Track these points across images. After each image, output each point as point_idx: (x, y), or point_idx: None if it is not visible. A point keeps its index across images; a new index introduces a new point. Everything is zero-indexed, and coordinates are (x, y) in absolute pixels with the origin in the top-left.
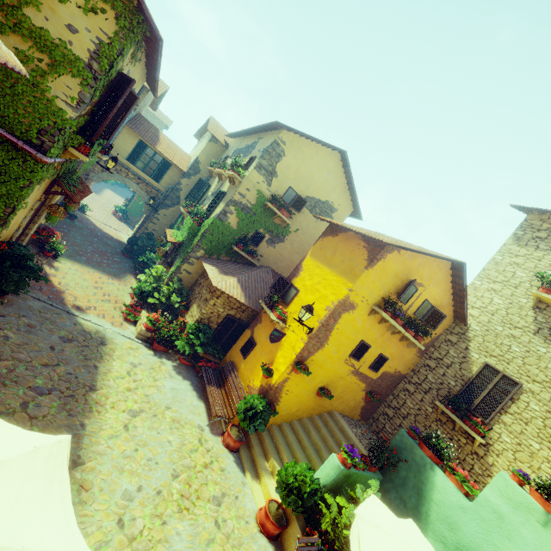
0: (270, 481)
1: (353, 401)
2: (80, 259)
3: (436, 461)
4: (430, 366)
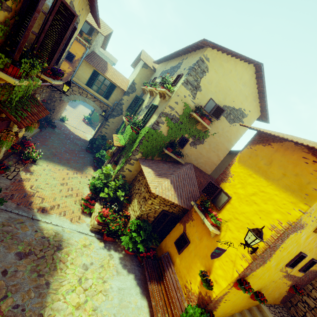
0: None
1: (278, 294)
2: (54, 159)
3: None
4: None
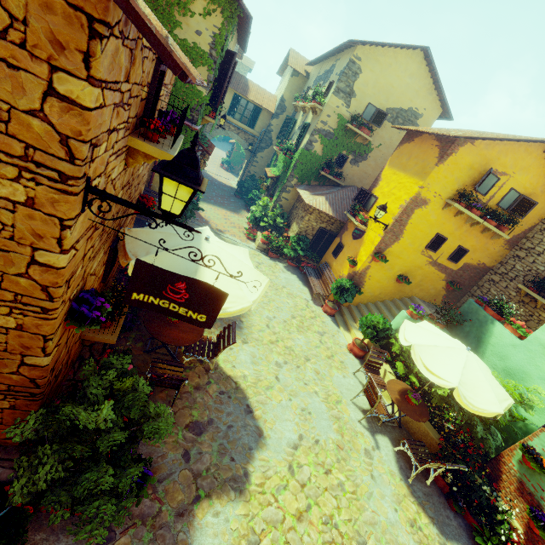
0: (357, 333)
1: (433, 290)
2: (210, 202)
3: (497, 318)
4: (520, 256)
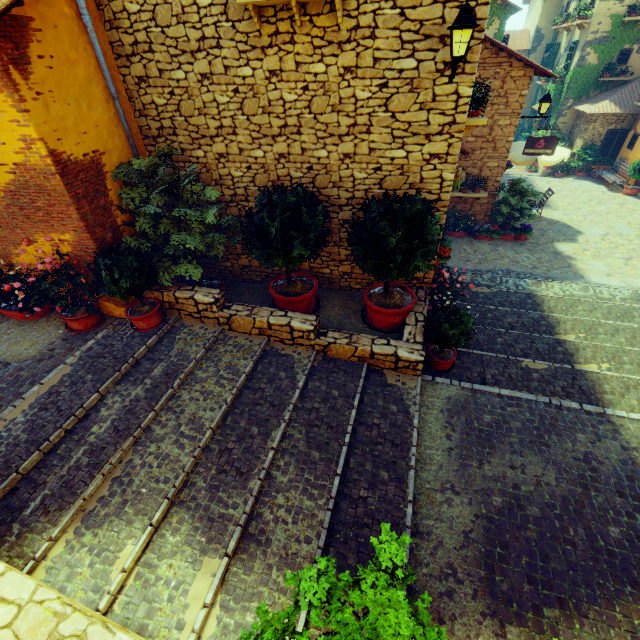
0: None
1: None
2: None
3: None
4: None
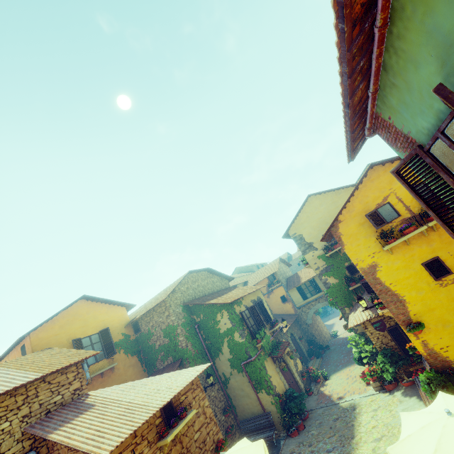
0: None
1: None
2: (338, 368)
3: None
4: None
